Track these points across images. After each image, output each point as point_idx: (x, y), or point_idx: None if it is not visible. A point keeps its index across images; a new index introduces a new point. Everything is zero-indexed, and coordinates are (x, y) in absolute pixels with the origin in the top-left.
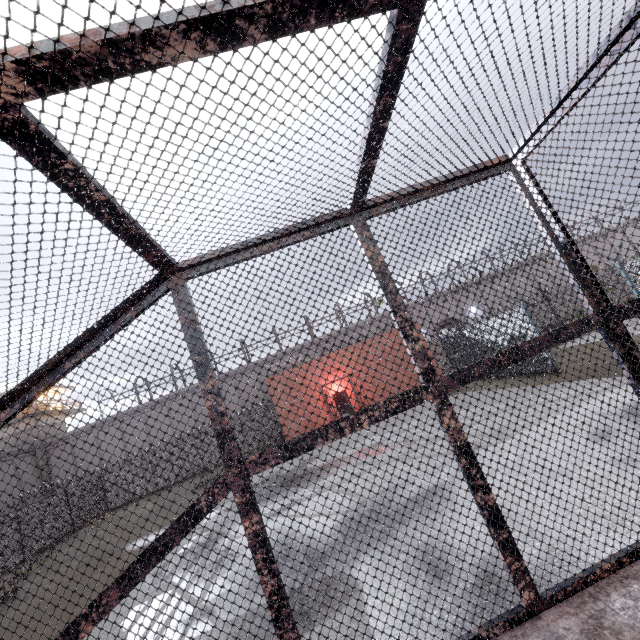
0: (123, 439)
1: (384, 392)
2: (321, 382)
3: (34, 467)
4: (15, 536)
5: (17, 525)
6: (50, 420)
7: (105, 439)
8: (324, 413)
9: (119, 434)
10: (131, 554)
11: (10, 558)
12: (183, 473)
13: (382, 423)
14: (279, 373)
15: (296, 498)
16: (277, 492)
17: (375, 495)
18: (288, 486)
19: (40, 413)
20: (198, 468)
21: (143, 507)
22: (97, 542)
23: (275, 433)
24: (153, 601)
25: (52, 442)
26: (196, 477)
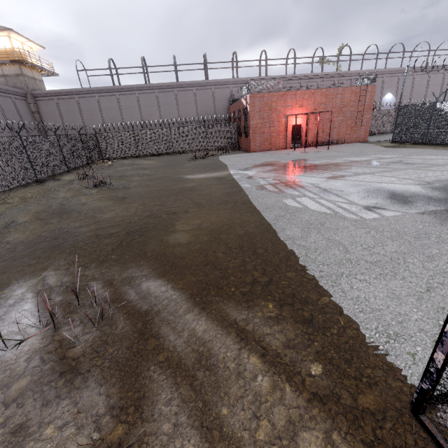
0: (100, 111)
1: (326, 135)
2: (288, 112)
3: (28, 111)
4: (59, 153)
5: (58, 146)
6: (31, 73)
7: (85, 107)
8: (281, 137)
9: (97, 106)
10: (199, 180)
11: (60, 166)
12: (158, 150)
13: (345, 152)
14: (261, 93)
15: (337, 174)
16: (304, 170)
17: (434, 181)
18: (310, 169)
19: (24, 62)
20: (169, 150)
21: (144, 162)
22: (135, 172)
23: (227, 142)
24: (298, 199)
25: (39, 94)
26: (169, 155)
